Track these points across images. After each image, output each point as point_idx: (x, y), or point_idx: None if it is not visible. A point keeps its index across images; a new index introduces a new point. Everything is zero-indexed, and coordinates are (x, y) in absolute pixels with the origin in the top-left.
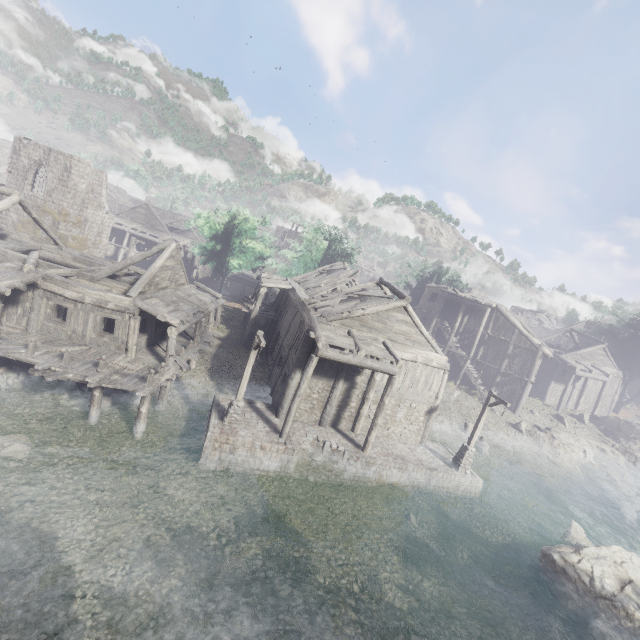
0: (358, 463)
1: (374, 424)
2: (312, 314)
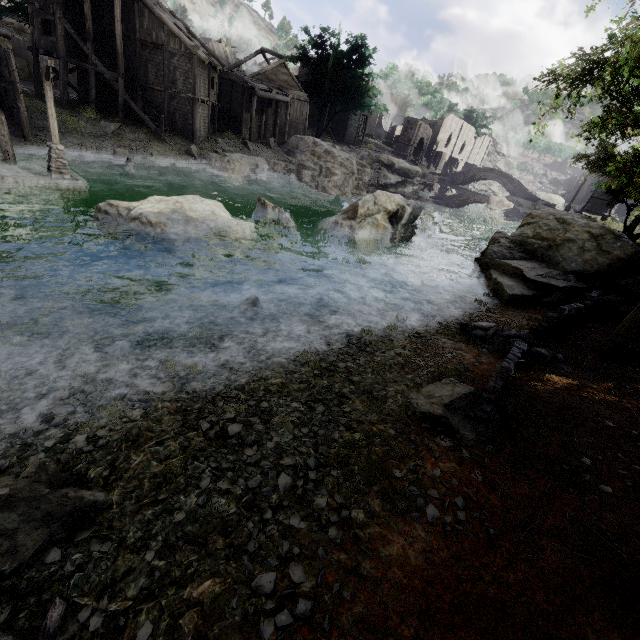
0: None
1: None
2: None
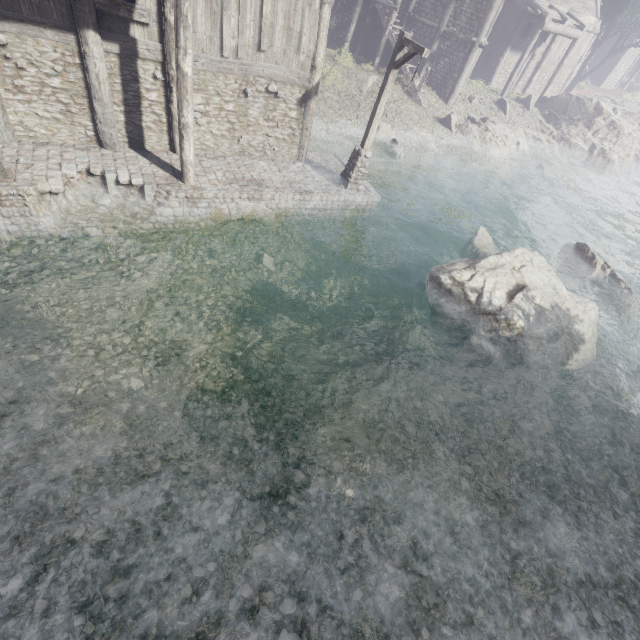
0: (172, 202)
1: (182, 126)
2: None
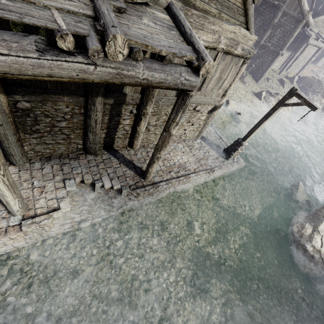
0: (139, 198)
1: (156, 158)
2: None
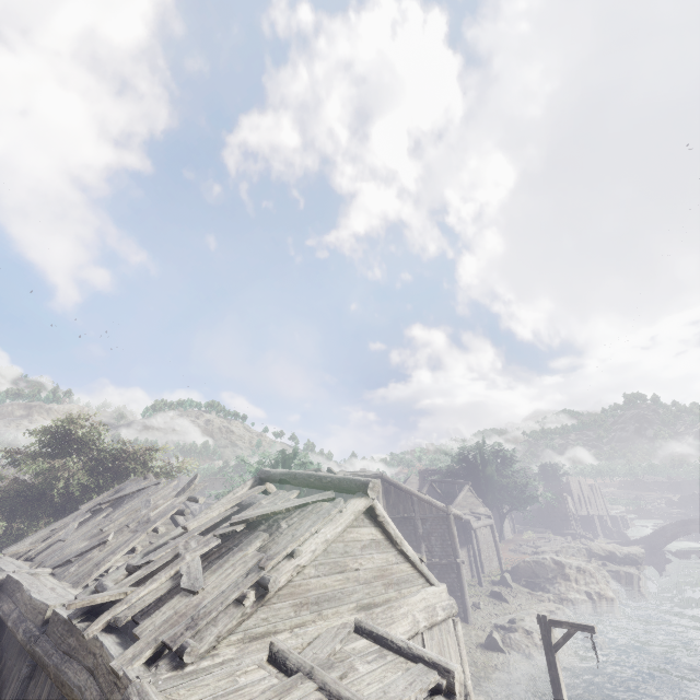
0: None
1: None
2: (121, 663)
